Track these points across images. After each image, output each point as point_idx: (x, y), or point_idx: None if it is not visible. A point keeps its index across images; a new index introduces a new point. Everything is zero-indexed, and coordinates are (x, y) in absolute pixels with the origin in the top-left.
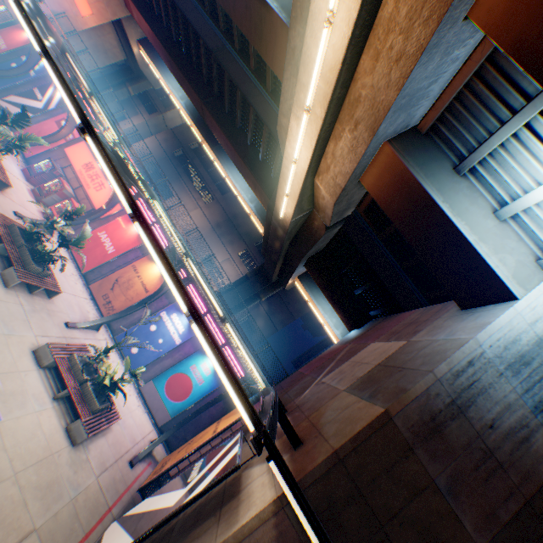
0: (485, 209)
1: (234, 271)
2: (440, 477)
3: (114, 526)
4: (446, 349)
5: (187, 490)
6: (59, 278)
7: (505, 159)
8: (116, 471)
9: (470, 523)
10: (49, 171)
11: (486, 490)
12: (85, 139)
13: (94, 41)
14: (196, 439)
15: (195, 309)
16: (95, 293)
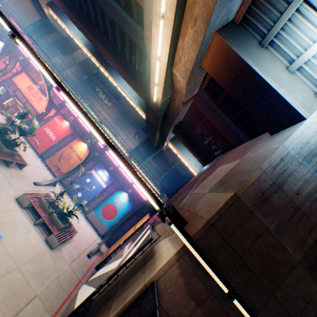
0: (281, 67)
1: (131, 145)
2: (271, 226)
3: (84, 286)
4: (266, 155)
5: (123, 258)
6: (25, 158)
7: (292, 29)
8: (80, 261)
9: (290, 248)
10: (5, 94)
11: (298, 229)
12: (16, 43)
13: (18, 8)
14: (124, 236)
15: (109, 141)
16: (49, 165)
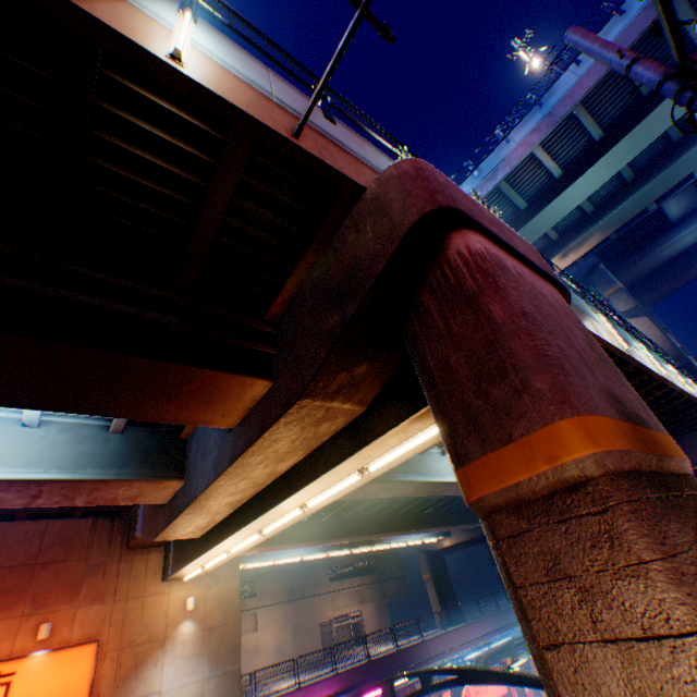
0: None
1: (344, 595)
2: None
3: None
4: None
5: None
6: None
7: None
8: None
9: None
10: None
11: None
12: None
13: None
14: None
15: None
16: None
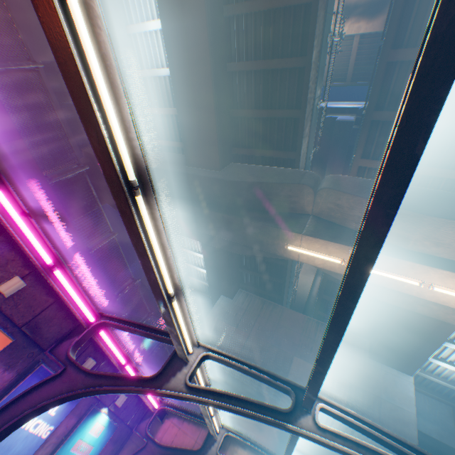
0: None
1: None
2: None
3: None
4: (405, 421)
5: None
6: None
7: None
8: None
9: None
10: None
11: None
12: None
13: None
14: None
15: None
16: None
